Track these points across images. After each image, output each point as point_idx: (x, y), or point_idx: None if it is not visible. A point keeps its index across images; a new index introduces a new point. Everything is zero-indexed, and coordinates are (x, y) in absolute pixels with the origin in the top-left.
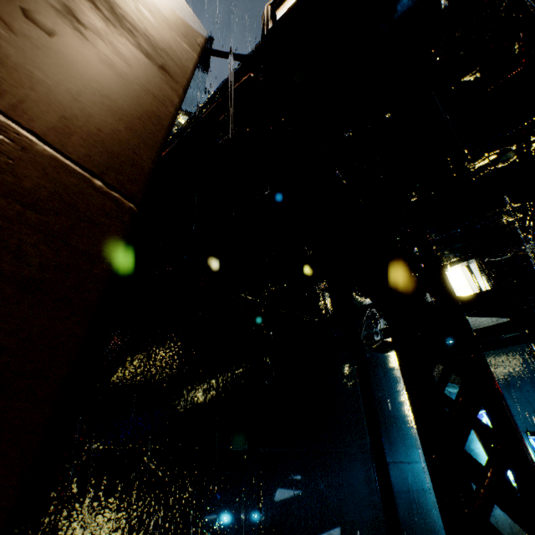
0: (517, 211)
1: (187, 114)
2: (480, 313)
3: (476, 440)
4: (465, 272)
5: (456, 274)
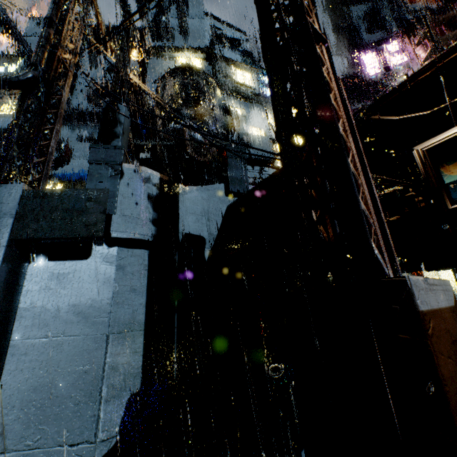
0: None
1: (200, 51)
2: None
3: None
4: None
5: None
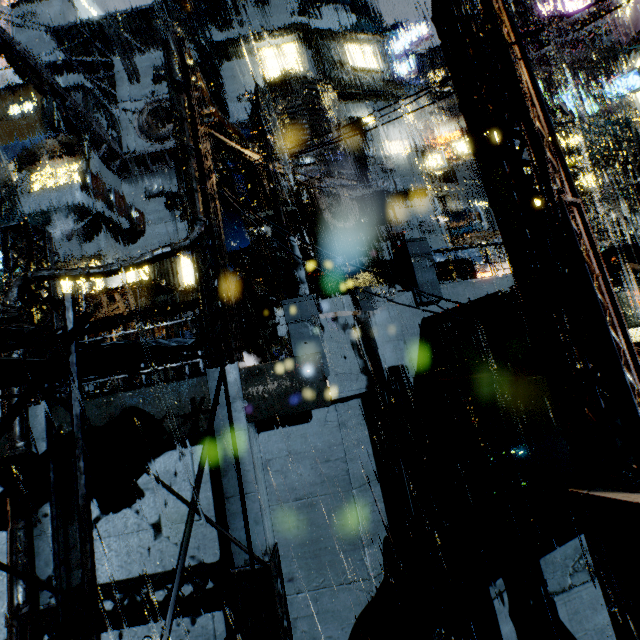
0: None
1: (292, 30)
2: None
3: None
4: None
5: None
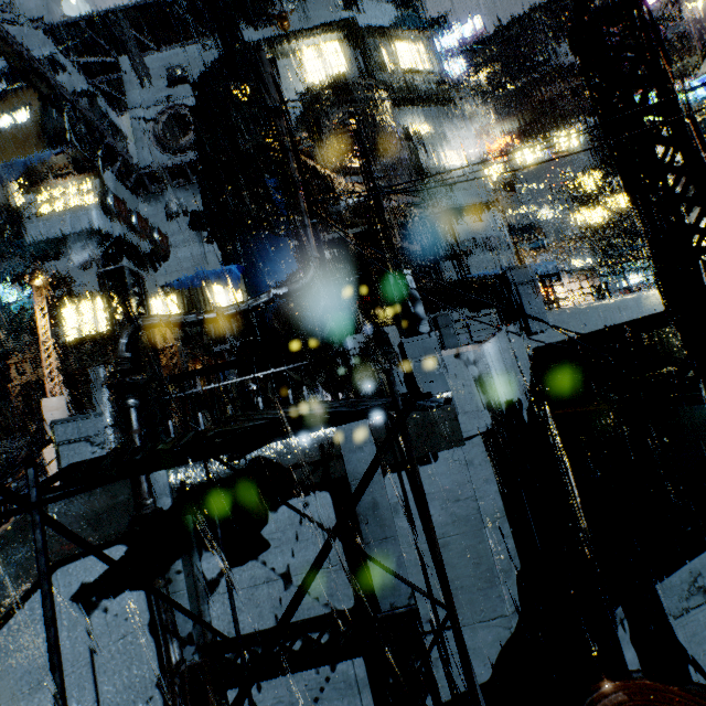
0: None
1: (335, 27)
2: None
3: None
4: None
5: None
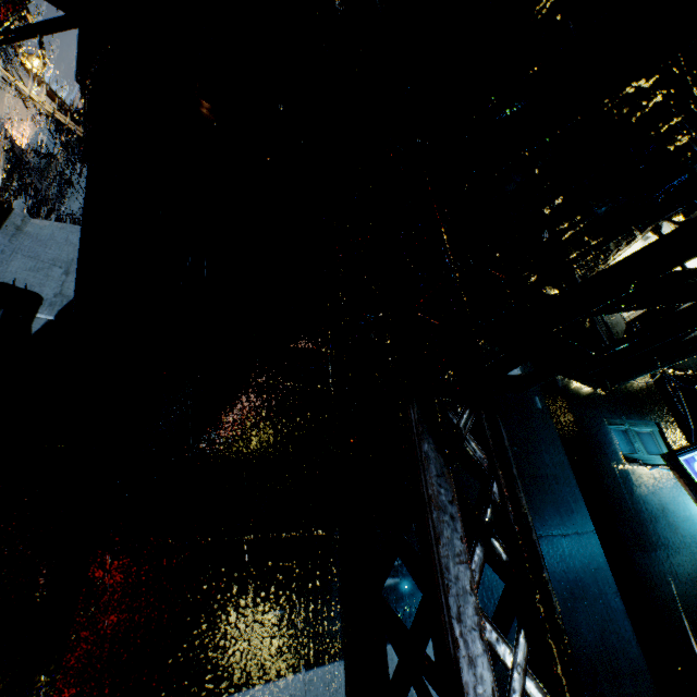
0: (683, 128)
1: None
2: (622, 306)
3: (686, 496)
4: None
5: None
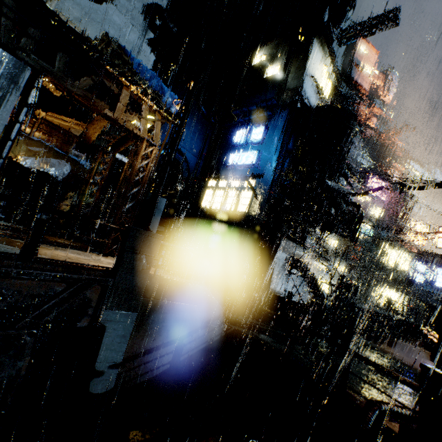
0: None
1: (338, 78)
2: None
3: None
4: (401, 300)
5: (397, 298)
